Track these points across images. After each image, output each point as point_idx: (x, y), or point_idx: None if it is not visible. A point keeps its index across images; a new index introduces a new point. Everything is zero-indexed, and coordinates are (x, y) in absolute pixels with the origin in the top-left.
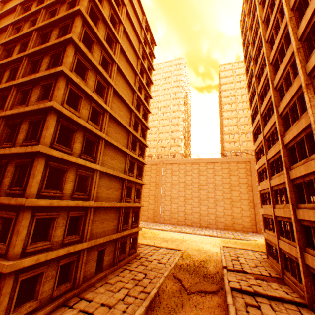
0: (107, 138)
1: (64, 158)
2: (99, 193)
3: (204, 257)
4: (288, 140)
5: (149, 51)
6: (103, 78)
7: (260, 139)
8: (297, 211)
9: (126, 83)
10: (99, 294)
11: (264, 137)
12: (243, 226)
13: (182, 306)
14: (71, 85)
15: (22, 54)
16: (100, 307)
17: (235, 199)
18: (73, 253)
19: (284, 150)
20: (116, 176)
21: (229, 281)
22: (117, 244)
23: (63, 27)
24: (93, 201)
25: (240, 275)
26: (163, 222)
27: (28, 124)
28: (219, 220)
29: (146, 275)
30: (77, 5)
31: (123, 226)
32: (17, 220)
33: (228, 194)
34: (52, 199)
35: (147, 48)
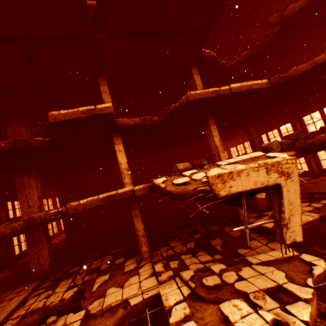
0: None
1: None
2: None
3: None
4: None
5: None
6: None
7: None
8: None
9: None
10: None
11: None
12: None
13: None
14: None
15: None
16: None
17: None
18: None
19: None
20: None
21: None
22: None
23: None
24: None
25: None
26: None
27: None
28: None
29: None
30: None
31: None
32: None
33: None
34: None
35: None
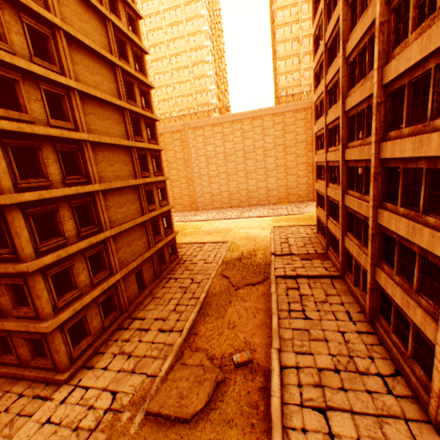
0: (91, 138)
1: (45, 198)
2: (111, 217)
3: (252, 245)
4: (349, 107)
5: None
6: (35, 16)
7: (321, 88)
8: (345, 198)
9: (83, 4)
10: (150, 311)
11: (326, 87)
12: (299, 196)
13: (230, 303)
14: None
15: None
16: (155, 322)
17: (291, 165)
18: (108, 287)
19: (343, 120)
20: (126, 186)
21: (275, 269)
22: (154, 259)
23: None
24: (108, 230)
25: (287, 259)
26: (204, 208)
27: None
28: (272, 194)
29: (194, 281)
30: None
31: (155, 239)
32: (30, 286)
33: (281, 160)
34: (57, 250)
35: None
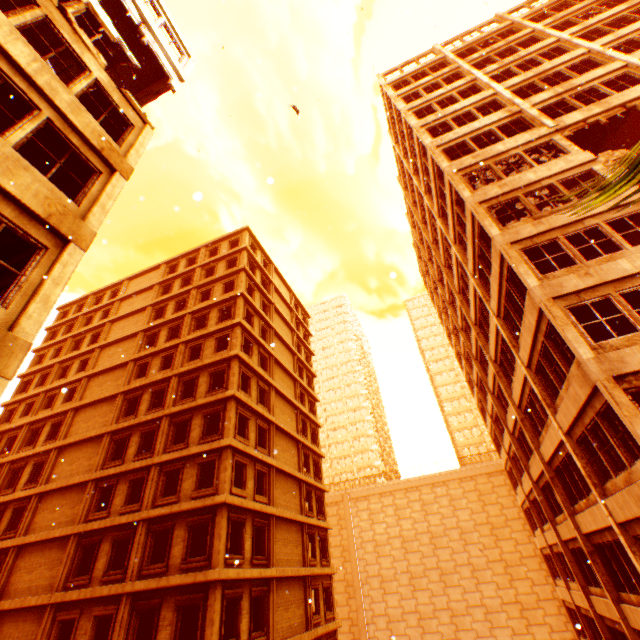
0: (277, 511)
1: (240, 576)
2: (277, 622)
3: None
4: (534, 477)
5: (303, 332)
6: (263, 418)
7: (503, 453)
8: (591, 600)
9: (286, 402)
10: None
11: (508, 453)
12: (550, 626)
13: None
14: (236, 455)
15: (161, 412)
16: None
17: (511, 558)
18: None
19: (537, 490)
20: (294, 575)
21: None
22: None
23: (215, 372)
24: None
25: None
26: None
27: (185, 527)
28: (496, 620)
29: None
30: (230, 342)
31: None
32: None
33: (493, 549)
34: None
35: (300, 329)
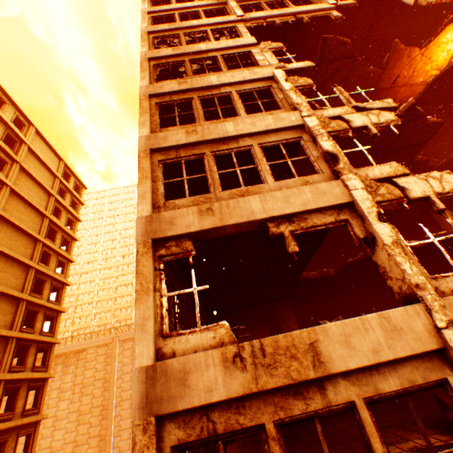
0: None
1: None
2: None
3: None
4: None
5: (72, 199)
6: None
7: None
8: None
9: (11, 261)
10: None
11: None
12: None
13: None
14: None
15: None
16: None
17: None
18: None
19: None
20: None
21: None
22: None
23: None
24: None
25: None
26: None
27: None
28: None
29: None
30: None
31: None
32: None
33: None
34: None
35: (68, 196)
